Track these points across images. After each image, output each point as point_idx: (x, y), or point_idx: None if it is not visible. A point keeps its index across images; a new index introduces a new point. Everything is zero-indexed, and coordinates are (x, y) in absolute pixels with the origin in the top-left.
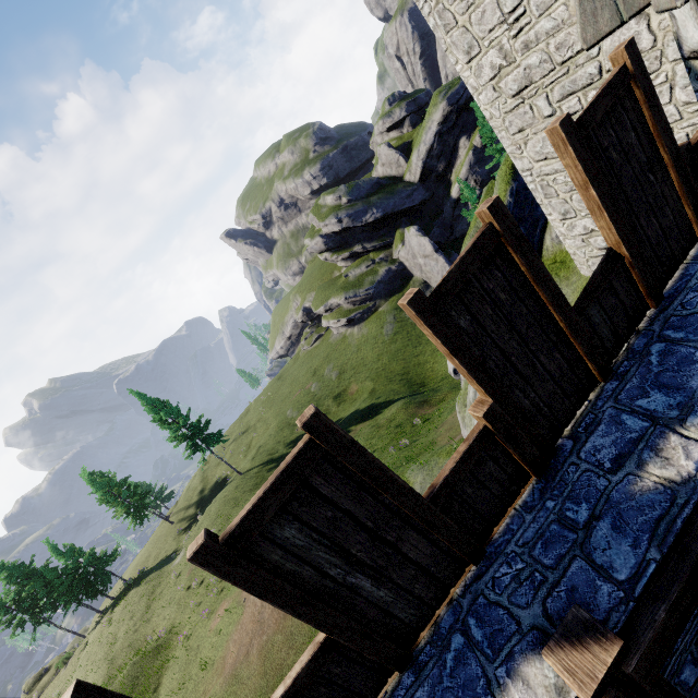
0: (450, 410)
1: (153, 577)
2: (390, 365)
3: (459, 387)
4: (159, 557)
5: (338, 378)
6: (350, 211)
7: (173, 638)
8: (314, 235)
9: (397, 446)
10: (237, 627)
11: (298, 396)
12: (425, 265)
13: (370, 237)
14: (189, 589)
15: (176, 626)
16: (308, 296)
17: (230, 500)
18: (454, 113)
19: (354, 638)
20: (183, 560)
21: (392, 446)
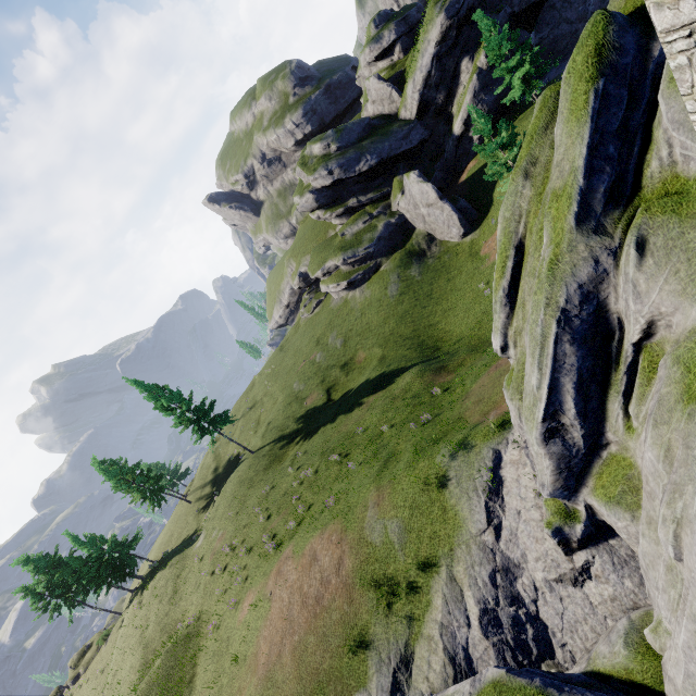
0: (474, 378)
1: (177, 560)
2: (399, 329)
3: (478, 349)
4: (182, 537)
5: (344, 347)
6: (341, 160)
7: (203, 625)
8: (303, 191)
9: (417, 421)
10: (265, 623)
11: (303, 368)
12: (429, 215)
13: (365, 188)
14: (213, 574)
15: (204, 614)
16: (302, 260)
17: (245, 480)
18: (454, 29)
19: None
20: (204, 543)
21: (411, 421)
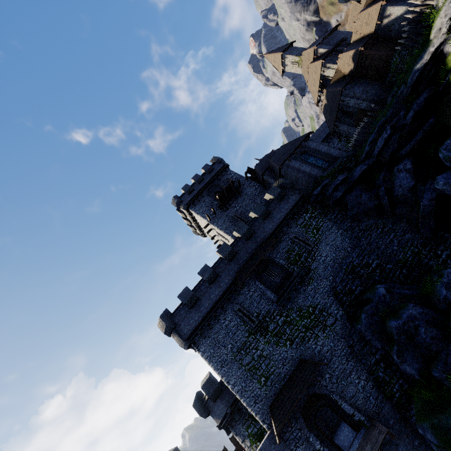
0: None
1: None
2: None
3: None
4: None
5: None
6: None
7: None
8: None
9: None
10: None
11: None
12: None
13: None
14: None
15: None
16: None
17: None
18: None
19: (237, 448)
20: None
21: None
